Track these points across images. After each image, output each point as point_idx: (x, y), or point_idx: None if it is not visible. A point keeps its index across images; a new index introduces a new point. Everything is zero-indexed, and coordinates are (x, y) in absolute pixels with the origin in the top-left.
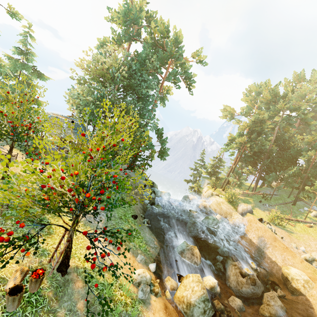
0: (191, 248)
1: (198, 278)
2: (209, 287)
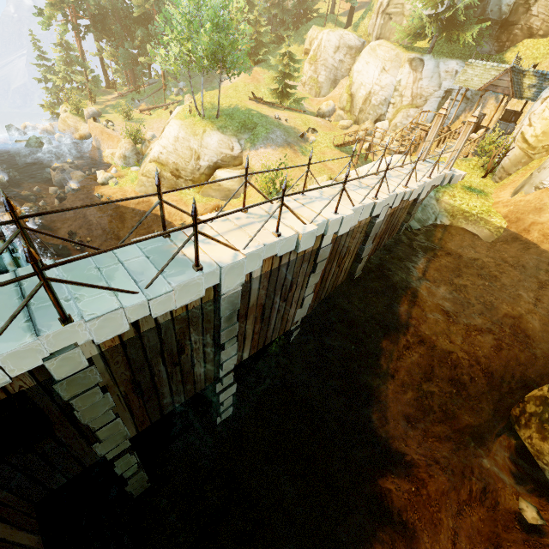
0: None
1: None
2: None
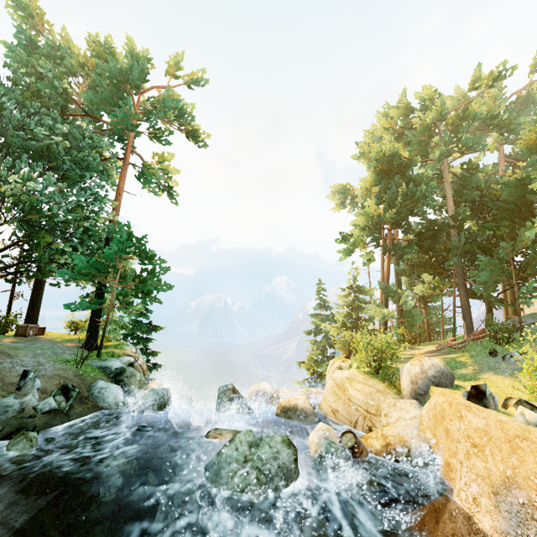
0: None
1: None
2: None
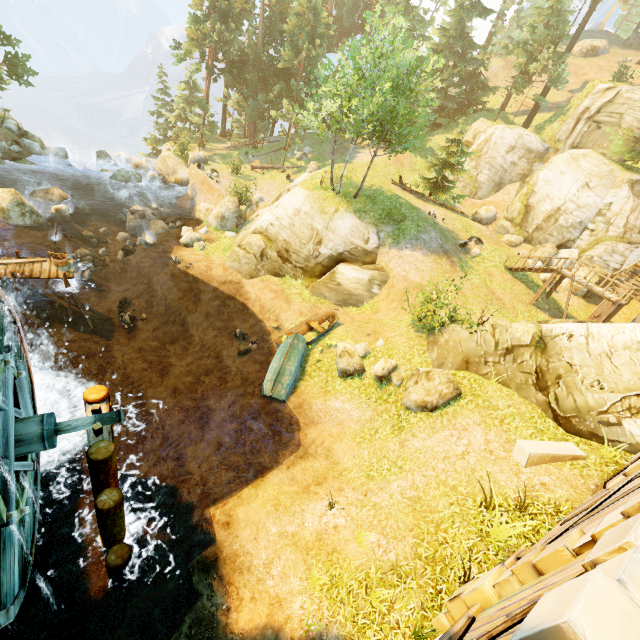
0: (47, 189)
1: (11, 190)
2: (55, 210)
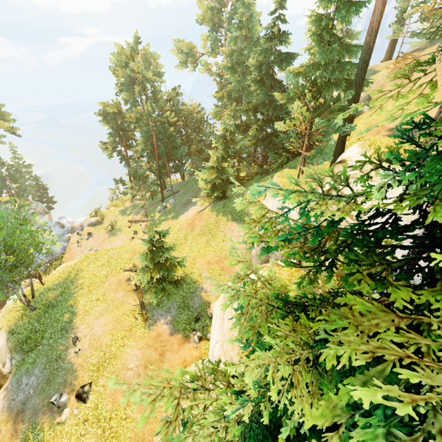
0: None
1: None
2: None
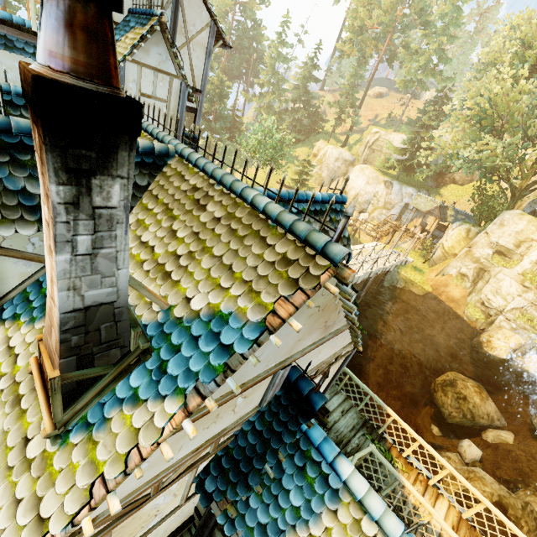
0: None
1: None
2: None
